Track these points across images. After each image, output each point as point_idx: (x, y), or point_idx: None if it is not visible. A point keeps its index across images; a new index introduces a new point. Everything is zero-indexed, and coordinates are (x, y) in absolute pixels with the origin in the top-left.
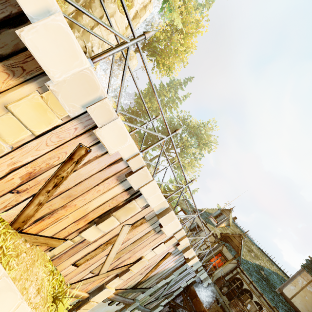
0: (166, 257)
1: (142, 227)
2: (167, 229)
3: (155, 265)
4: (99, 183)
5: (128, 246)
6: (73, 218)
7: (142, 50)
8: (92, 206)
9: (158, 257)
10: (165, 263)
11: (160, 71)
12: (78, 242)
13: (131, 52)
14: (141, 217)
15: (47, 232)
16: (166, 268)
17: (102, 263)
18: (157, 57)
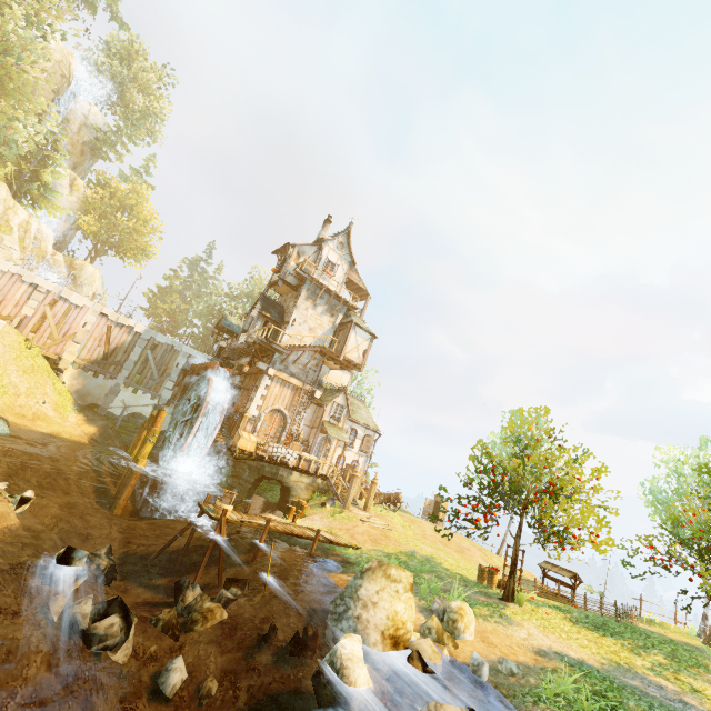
0: (110, 329)
1: (59, 305)
2: (77, 302)
3: (106, 338)
4: (13, 286)
5: (60, 319)
6: (13, 305)
7: (100, 255)
8: (18, 298)
9: (101, 330)
10: (118, 337)
11: (136, 260)
12: (24, 317)
13: (79, 262)
14: (52, 299)
15: (5, 314)
16: (124, 342)
17: (51, 332)
18: (119, 249)
